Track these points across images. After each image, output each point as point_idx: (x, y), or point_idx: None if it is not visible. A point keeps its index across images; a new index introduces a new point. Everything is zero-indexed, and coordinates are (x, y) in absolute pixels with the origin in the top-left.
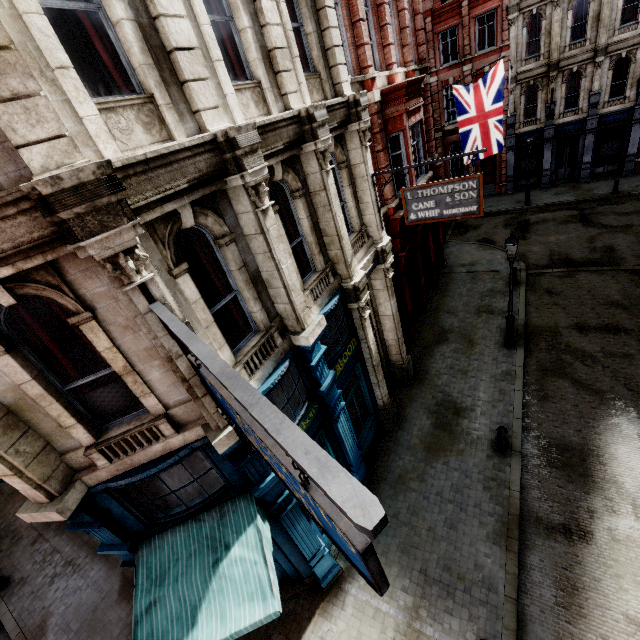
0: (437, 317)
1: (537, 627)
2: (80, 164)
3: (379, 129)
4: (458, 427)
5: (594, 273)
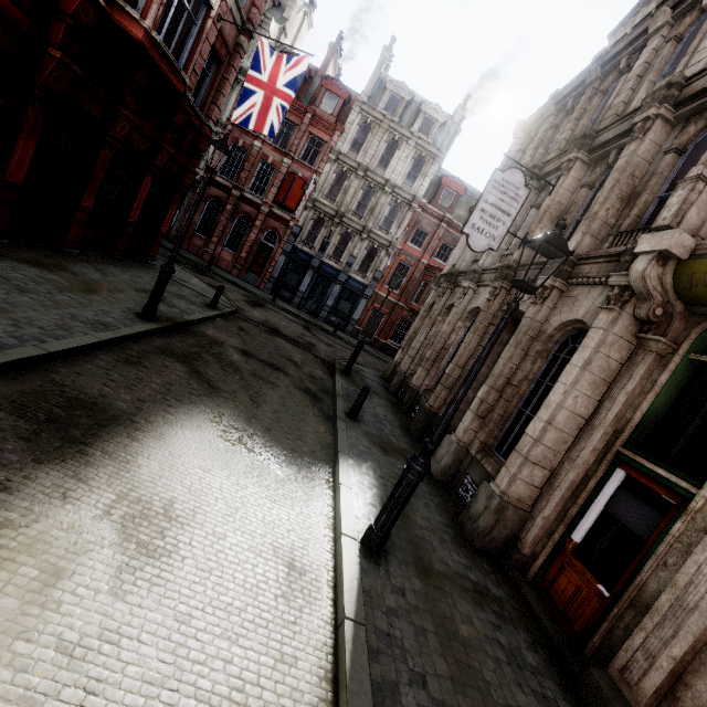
0: (73, 260)
1: None
2: None
3: None
4: None
5: (291, 343)
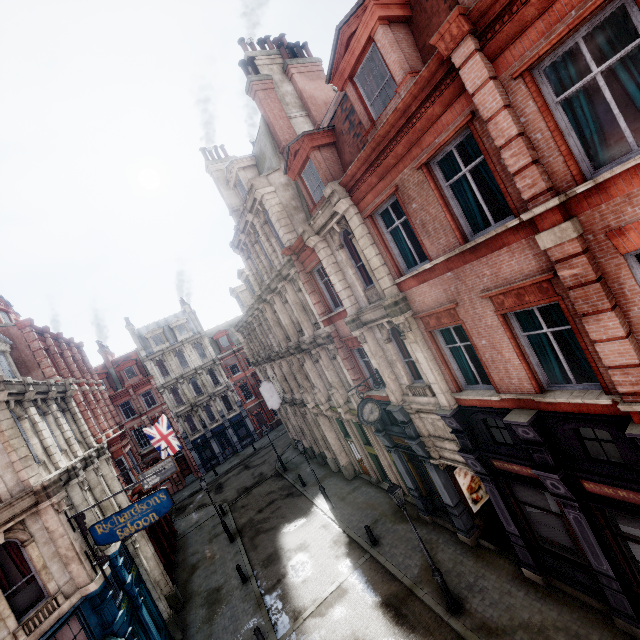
0: (186, 562)
1: (280, 619)
2: (44, 479)
3: (111, 457)
4: (222, 595)
5: (258, 486)
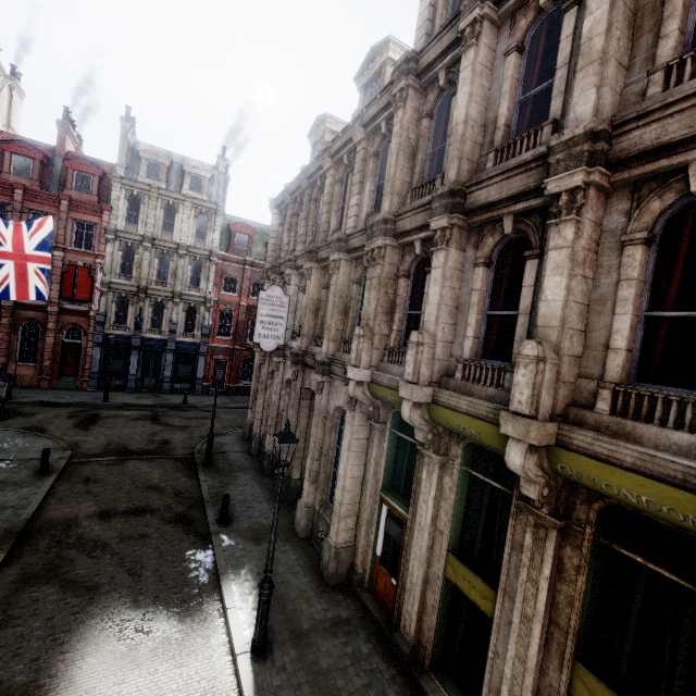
0: None
1: None
2: None
3: None
4: None
5: (144, 460)
